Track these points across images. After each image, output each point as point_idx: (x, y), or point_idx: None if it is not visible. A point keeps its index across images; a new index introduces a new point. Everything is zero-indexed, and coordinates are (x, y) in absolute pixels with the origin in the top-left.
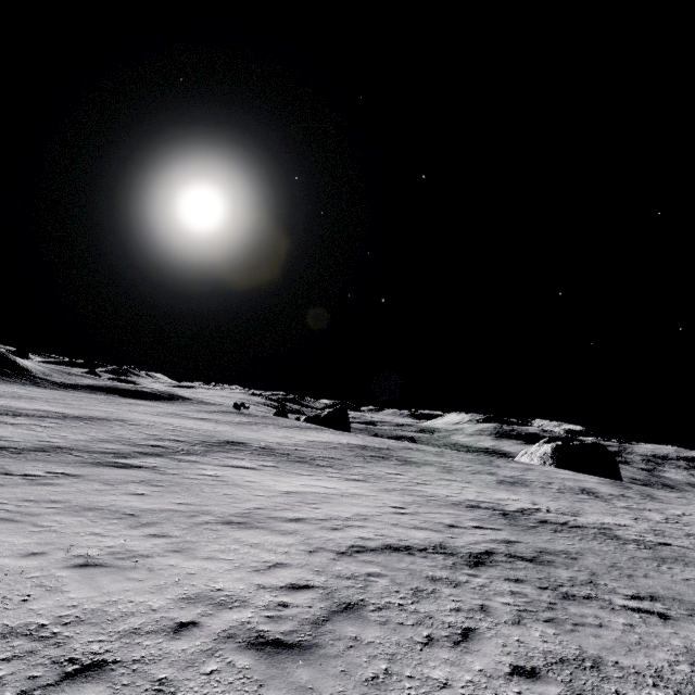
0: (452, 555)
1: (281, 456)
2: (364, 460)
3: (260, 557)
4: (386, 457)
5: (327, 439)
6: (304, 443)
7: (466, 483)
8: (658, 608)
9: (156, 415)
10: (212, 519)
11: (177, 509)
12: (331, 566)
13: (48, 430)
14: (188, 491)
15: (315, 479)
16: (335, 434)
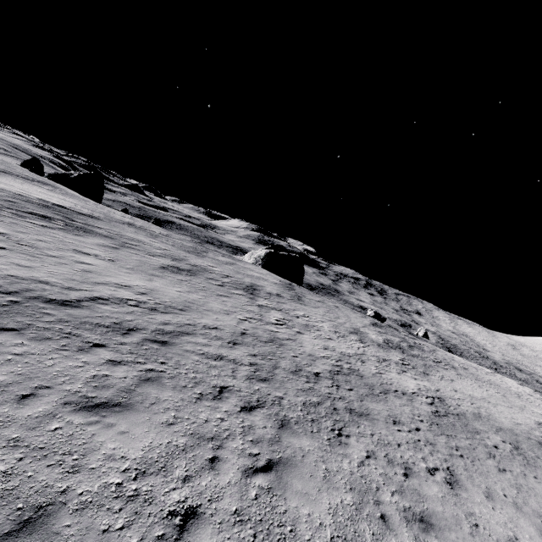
0: None
1: None
2: None
3: None
4: (54, 219)
5: (12, 187)
6: None
7: (102, 260)
8: None
9: None
10: None
11: None
12: None
13: None
14: None
15: None
16: (49, 191)
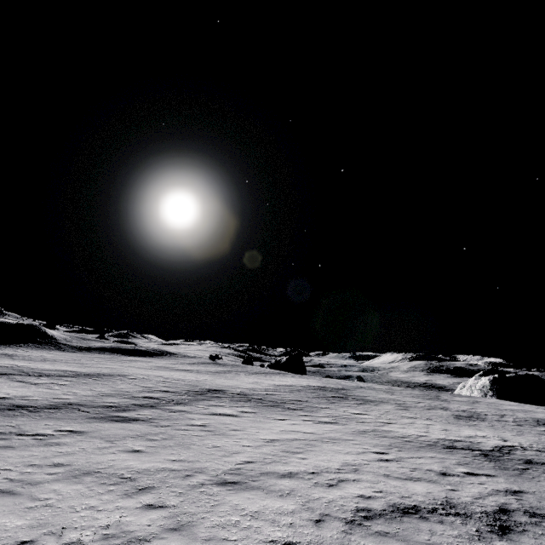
0: (468, 517)
1: (256, 401)
2: (327, 401)
3: (265, 534)
4: (345, 397)
5: (290, 382)
6: (272, 387)
7: (427, 420)
8: None
9: (150, 369)
10: (206, 479)
11: (172, 468)
12: (347, 544)
13: (63, 388)
14: (180, 444)
15: (291, 424)
16: (295, 378)
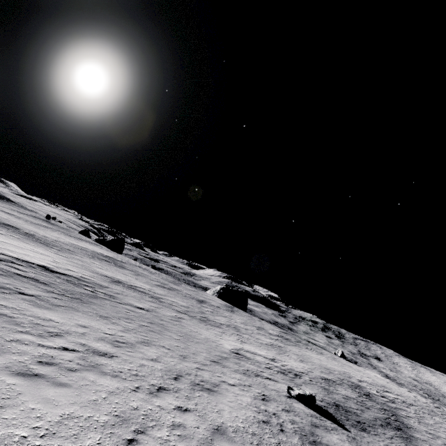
0: (43, 267)
1: (33, 238)
2: (90, 257)
3: None
4: (110, 262)
5: (89, 247)
6: (65, 242)
7: (133, 278)
8: (100, 293)
9: None
10: None
11: None
12: None
13: None
14: None
15: (34, 247)
16: (101, 249)
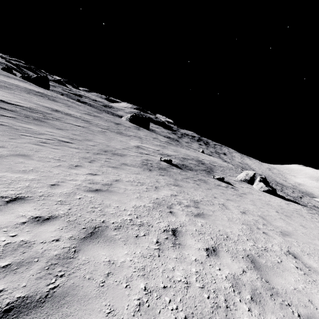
0: (0, 100)
1: None
2: (26, 93)
3: None
4: (44, 96)
5: (20, 84)
6: None
7: (66, 108)
8: (49, 117)
9: None
10: None
11: None
12: None
13: None
14: None
15: None
16: (30, 85)
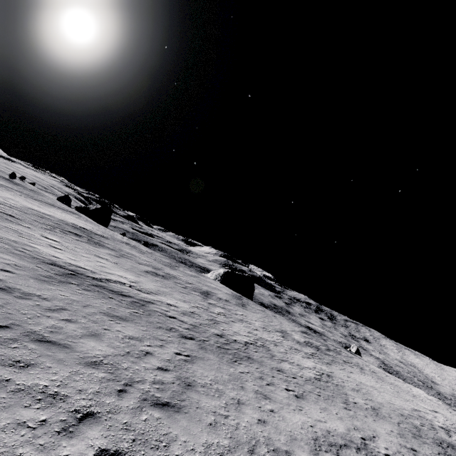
0: None
1: None
2: (47, 228)
3: None
4: (82, 236)
5: (57, 215)
6: (15, 205)
7: (111, 262)
8: None
9: None
10: None
11: None
12: None
13: None
14: None
15: None
16: (77, 218)
